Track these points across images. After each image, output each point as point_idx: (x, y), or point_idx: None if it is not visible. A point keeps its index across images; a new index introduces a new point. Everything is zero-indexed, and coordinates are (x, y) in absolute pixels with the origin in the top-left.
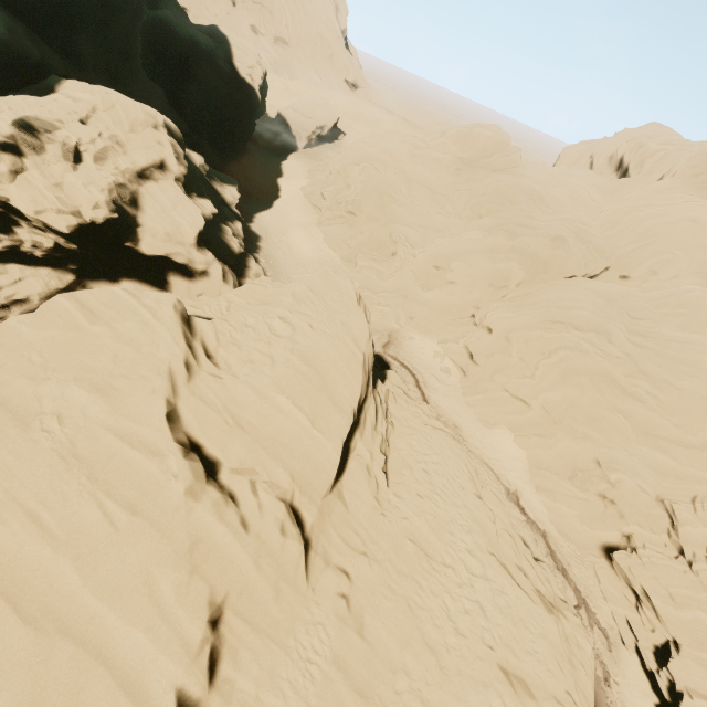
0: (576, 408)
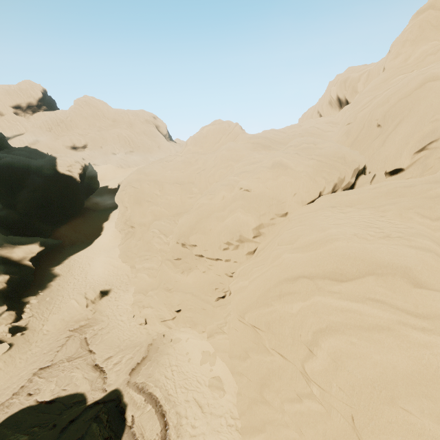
0: None
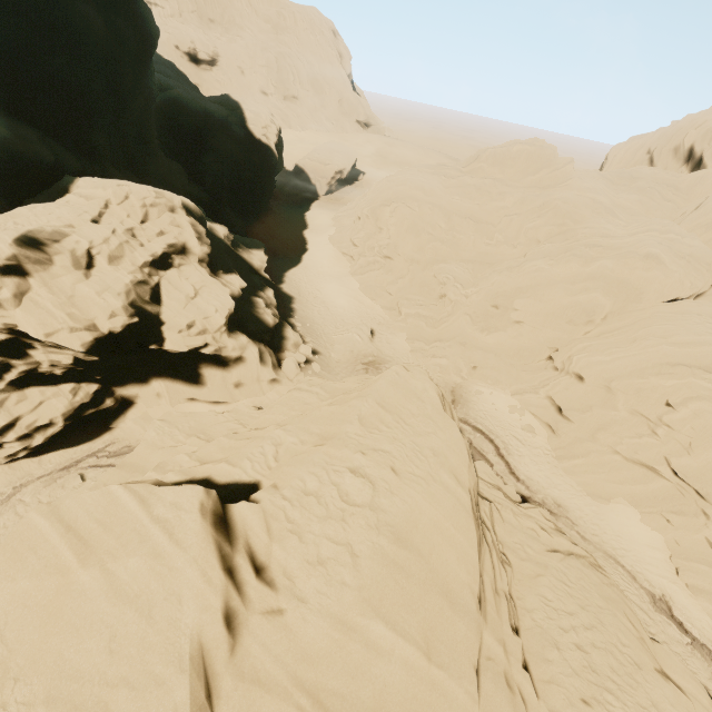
0: None
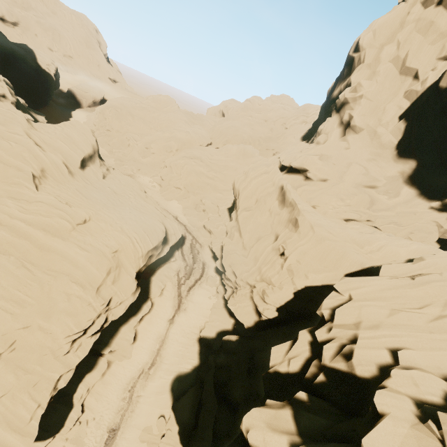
0: (193, 184)
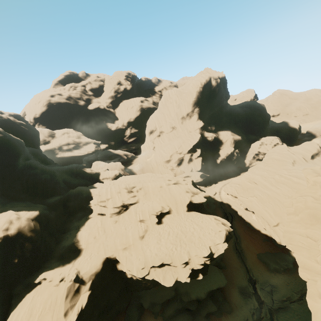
0: None
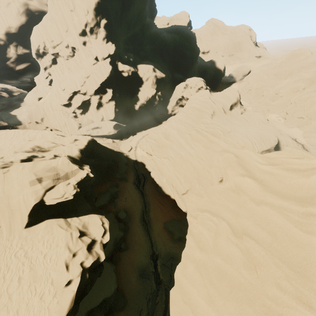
0: None
